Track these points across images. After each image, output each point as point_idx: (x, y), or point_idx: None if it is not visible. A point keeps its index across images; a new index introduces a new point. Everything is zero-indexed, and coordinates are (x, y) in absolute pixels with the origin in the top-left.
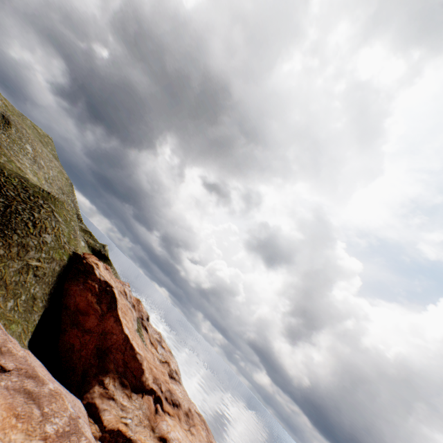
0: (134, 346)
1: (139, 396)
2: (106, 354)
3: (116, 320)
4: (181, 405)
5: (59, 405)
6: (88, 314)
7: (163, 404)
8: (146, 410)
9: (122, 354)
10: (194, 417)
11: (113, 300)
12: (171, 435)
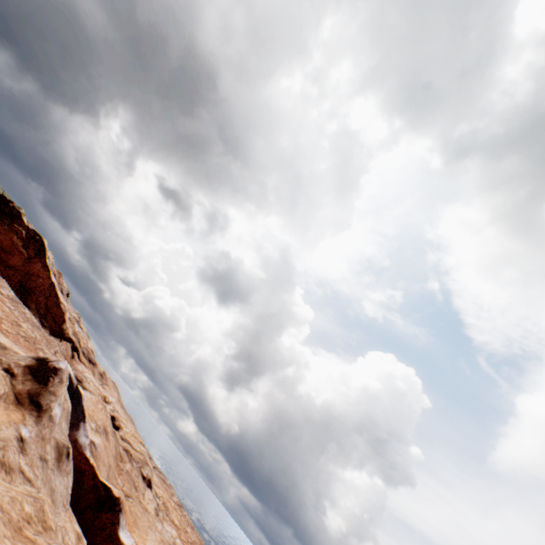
0: (60, 296)
1: (58, 340)
2: (29, 293)
3: (45, 267)
4: (97, 365)
5: (6, 285)
6: (12, 254)
7: (80, 355)
8: (64, 351)
9: (46, 299)
10: (108, 380)
11: (42, 248)
12: (86, 374)
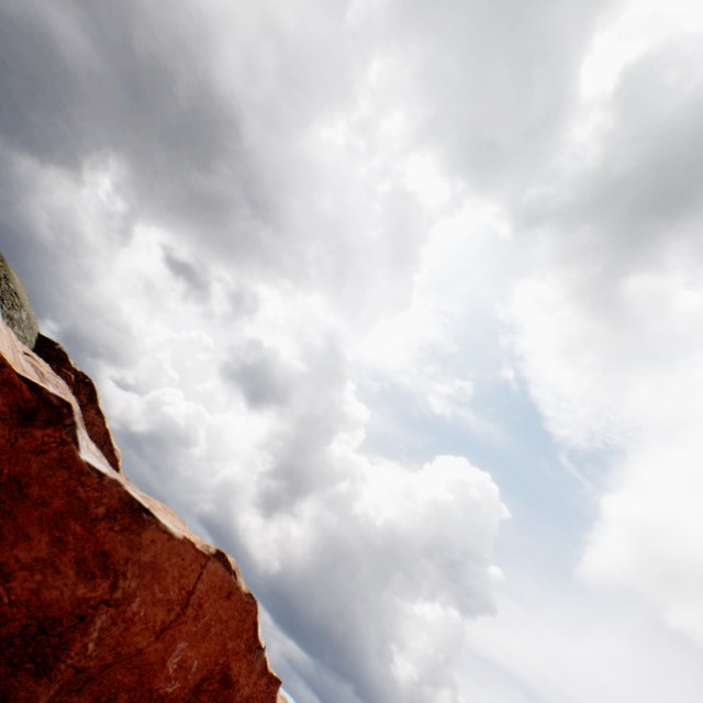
0: (113, 442)
1: None
2: None
3: (99, 413)
4: None
5: None
6: None
7: None
8: None
9: (101, 448)
10: None
11: (94, 392)
12: None
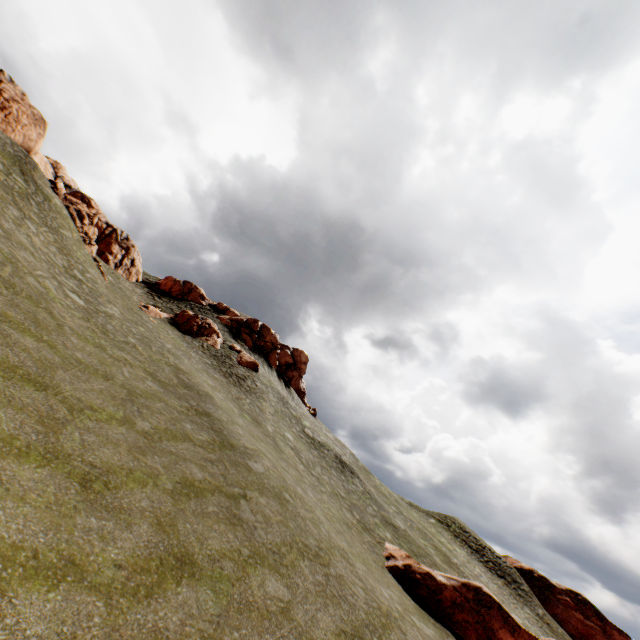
0: None
1: None
2: None
3: (619, 632)
4: None
5: None
6: (591, 635)
7: None
8: None
9: None
10: None
11: (595, 609)
12: None
